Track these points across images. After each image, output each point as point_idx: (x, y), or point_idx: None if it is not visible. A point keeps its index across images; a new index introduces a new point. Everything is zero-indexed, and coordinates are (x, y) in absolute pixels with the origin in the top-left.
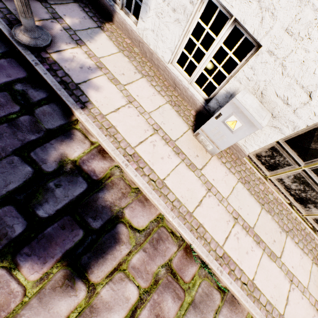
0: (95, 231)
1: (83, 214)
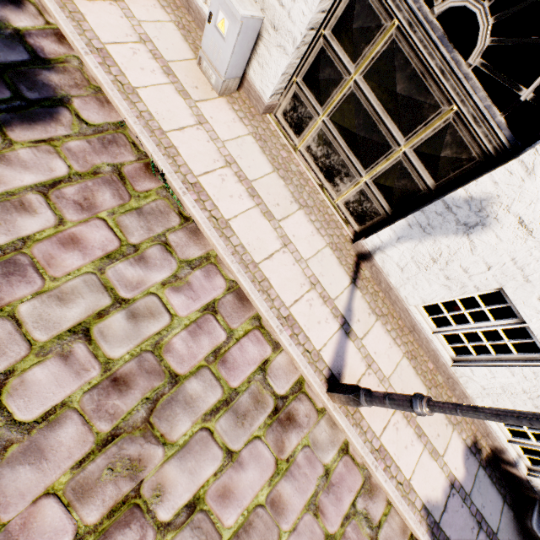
0: (27, 100)
1: (15, 80)
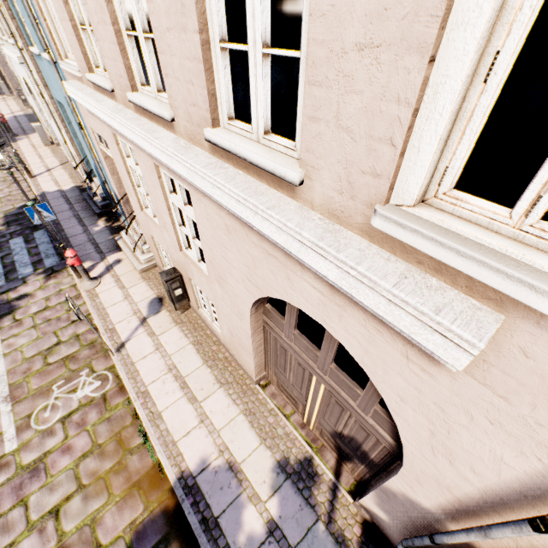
0: None
1: None
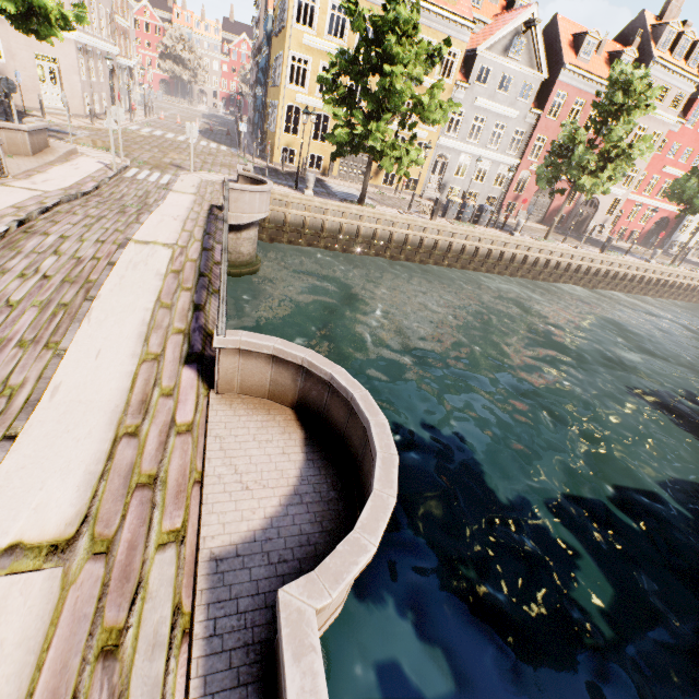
0: None
1: None
